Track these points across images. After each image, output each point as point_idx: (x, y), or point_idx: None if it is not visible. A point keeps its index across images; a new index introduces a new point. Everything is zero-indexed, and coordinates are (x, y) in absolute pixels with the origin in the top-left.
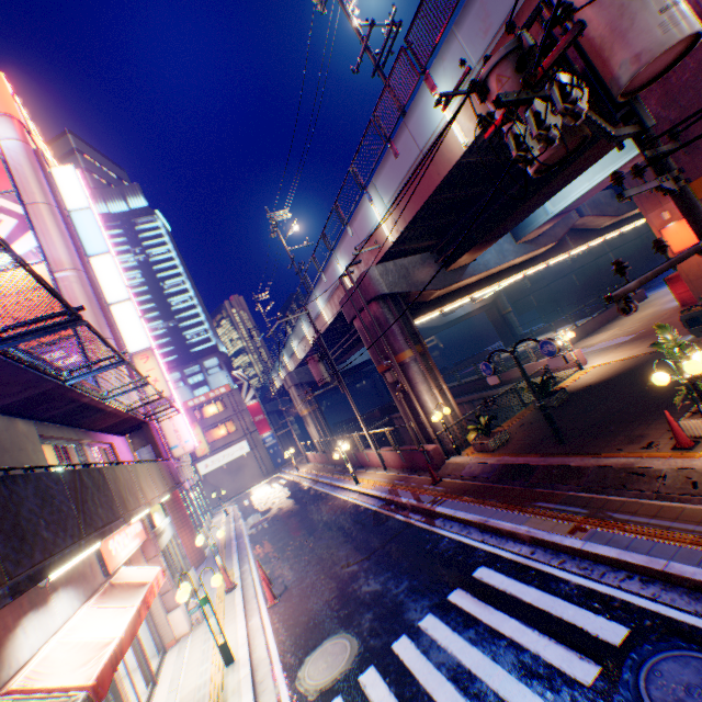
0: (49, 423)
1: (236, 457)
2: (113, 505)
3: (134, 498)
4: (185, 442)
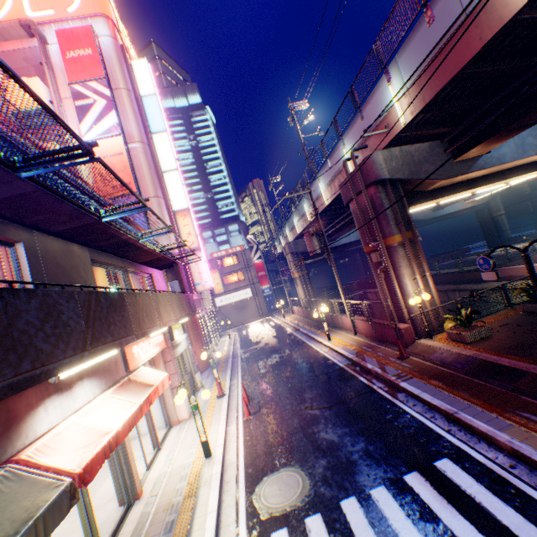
0: (101, 252)
1: (241, 299)
2: (127, 324)
3: (149, 320)
4: (205, 282)
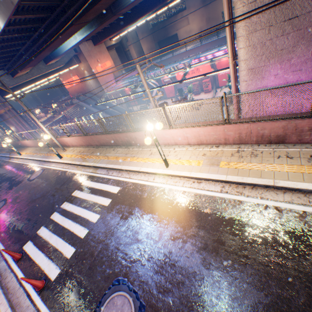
0: None
1: None
2: None
3: None
4: None
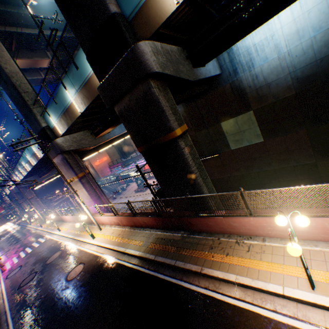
0: None
1: None
2: None
3: None
4: None
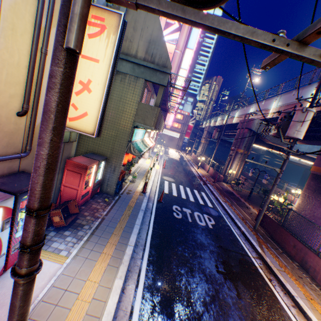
0: None
1: (173, 136)
2: (161, 127)
3: (161, 128)
4: (168, 122)
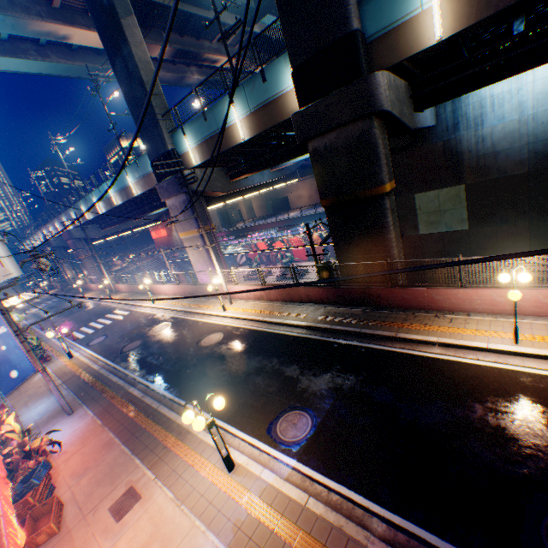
0: None
1: None
2: None
3: None
4: None
